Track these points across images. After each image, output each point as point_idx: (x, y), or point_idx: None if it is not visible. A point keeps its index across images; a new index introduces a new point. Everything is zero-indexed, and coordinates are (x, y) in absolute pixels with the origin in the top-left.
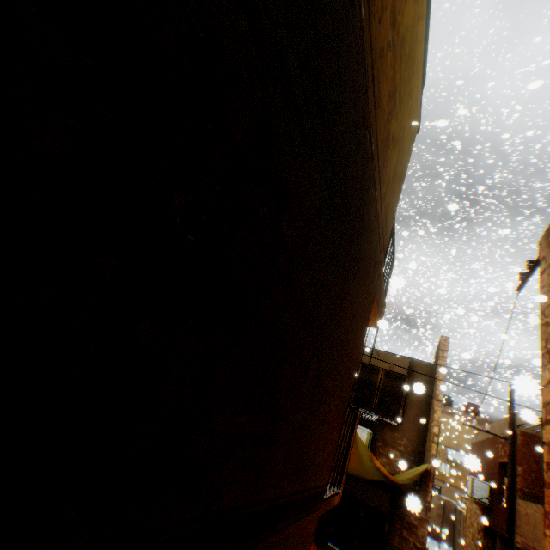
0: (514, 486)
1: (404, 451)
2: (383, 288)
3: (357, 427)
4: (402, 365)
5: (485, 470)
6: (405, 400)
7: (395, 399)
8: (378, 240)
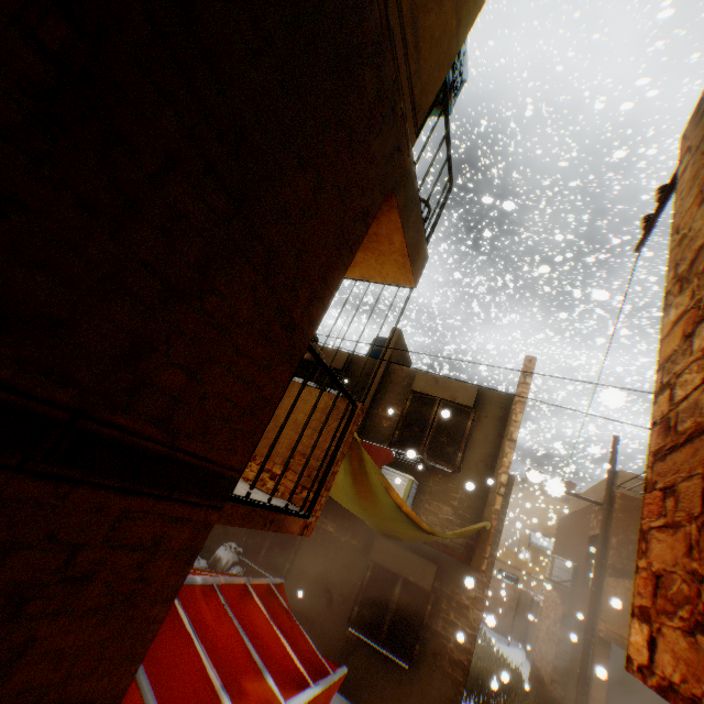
0: (604, 563)
1: (458, 508)
2: (418, 204)
3: (396, 473)
4: (468, 394)
5: (571, 549)
6: (467, 442)
7: (454, 439)
8: (387, 40)
